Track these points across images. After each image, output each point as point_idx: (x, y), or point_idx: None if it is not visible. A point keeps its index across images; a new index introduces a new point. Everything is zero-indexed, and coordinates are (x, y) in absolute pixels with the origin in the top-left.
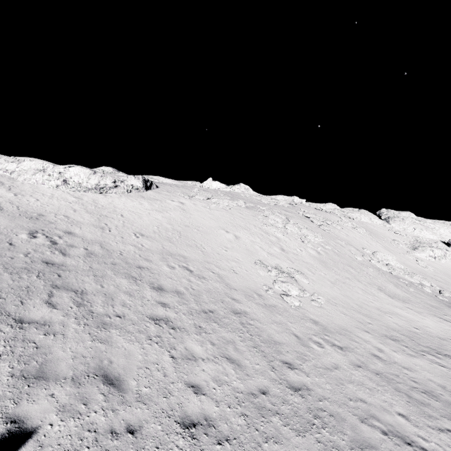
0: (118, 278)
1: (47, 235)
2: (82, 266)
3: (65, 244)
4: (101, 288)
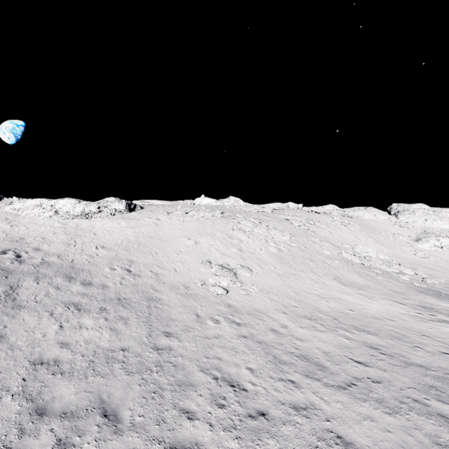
0: (56, 278)
1: (17, 251)
2: (31, 270)
3: (27, 257)
4: (36, 284)
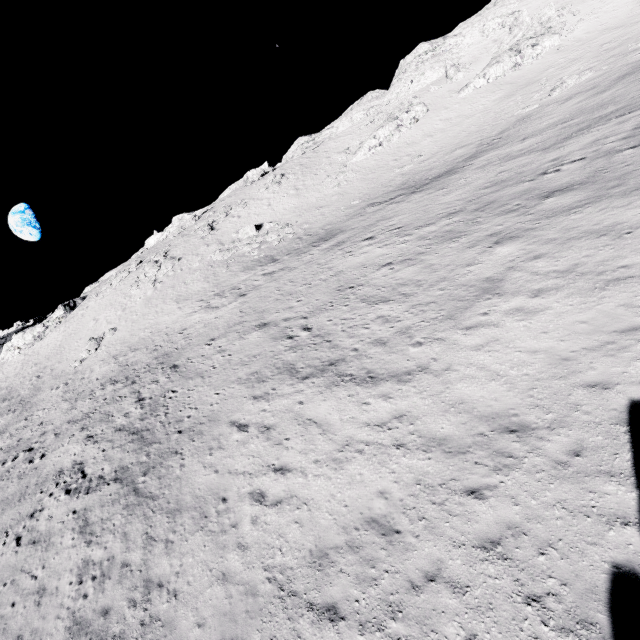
0: None
1: None
2: None
3: None
4: None
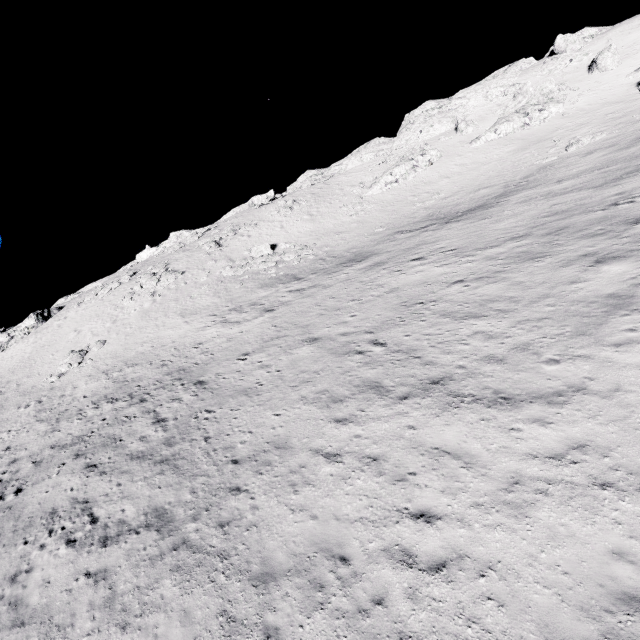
0: None
1: None
2: None
3: None
4: None
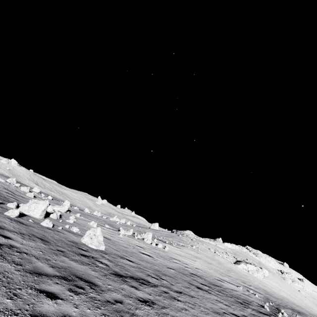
0: None
1: None
2: None
3: None
4: None
